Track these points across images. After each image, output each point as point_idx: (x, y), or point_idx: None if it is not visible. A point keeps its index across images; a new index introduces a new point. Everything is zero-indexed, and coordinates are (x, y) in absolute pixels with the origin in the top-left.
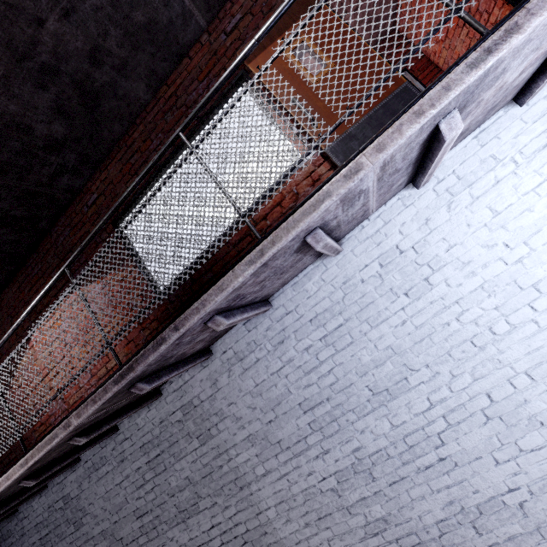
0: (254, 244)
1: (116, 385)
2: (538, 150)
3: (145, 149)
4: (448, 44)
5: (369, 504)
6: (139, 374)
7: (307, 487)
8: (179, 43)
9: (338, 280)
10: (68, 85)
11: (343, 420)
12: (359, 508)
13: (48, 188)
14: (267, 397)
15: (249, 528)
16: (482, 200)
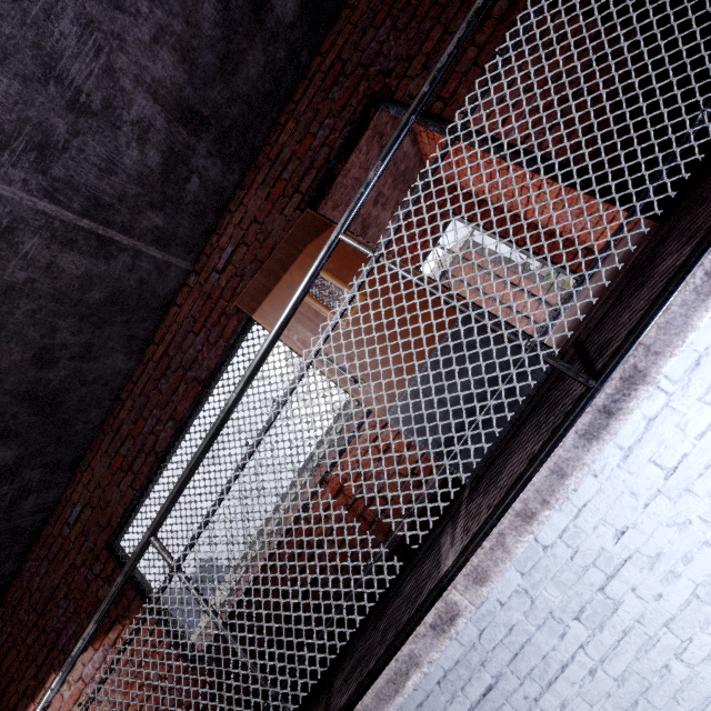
0: None
1: None
2: (691, 370)
3: (138, 433)
4: (495, 183)
5: None
6: None
7: None
8: (160, 295)
9: None
10: (10, 403)
11: None
12: None
13: (5, 523)
14: None
15: None
16: (638, 452)
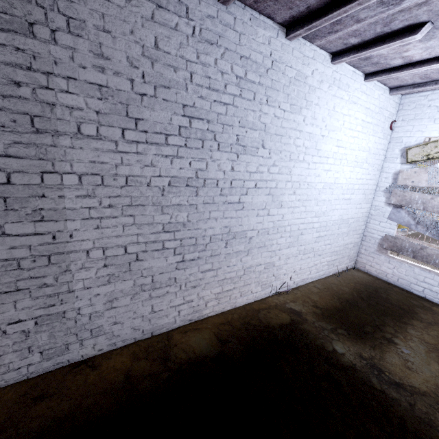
0: None
1: None
2: (354, 103)
3: None
4: None
5: (181, 210)
6: None
7: (137, 175)
8: None
9: (275, 55)
10: None
11: (208, 144)
12: (171, 210)
13: None
14: (159, 72)
15: (16, 182)
16: (336, 99)
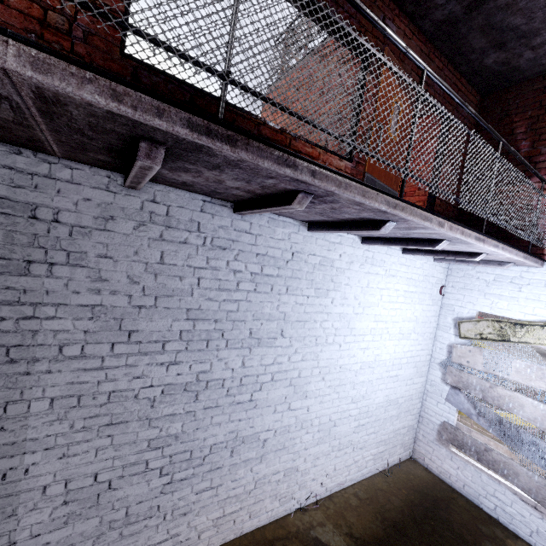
0: (399, 197)
1: (190, 129)
2: (392, 276)
3: None
4: None
5: (174, 421)
6: (208, 151)
7: (124, 389)
8: None
9: (296, 247)
10: None
11: (214, 343)
12: (162, 422)
13: None
14: (163, 282)
15: None
16: (369, 275)
